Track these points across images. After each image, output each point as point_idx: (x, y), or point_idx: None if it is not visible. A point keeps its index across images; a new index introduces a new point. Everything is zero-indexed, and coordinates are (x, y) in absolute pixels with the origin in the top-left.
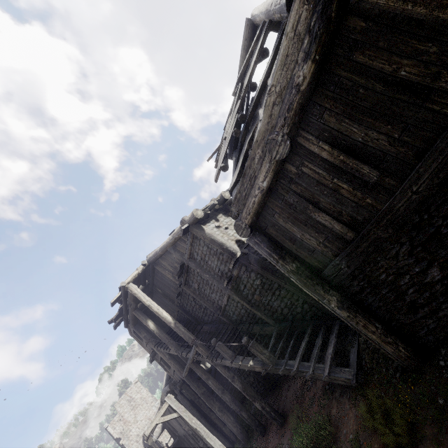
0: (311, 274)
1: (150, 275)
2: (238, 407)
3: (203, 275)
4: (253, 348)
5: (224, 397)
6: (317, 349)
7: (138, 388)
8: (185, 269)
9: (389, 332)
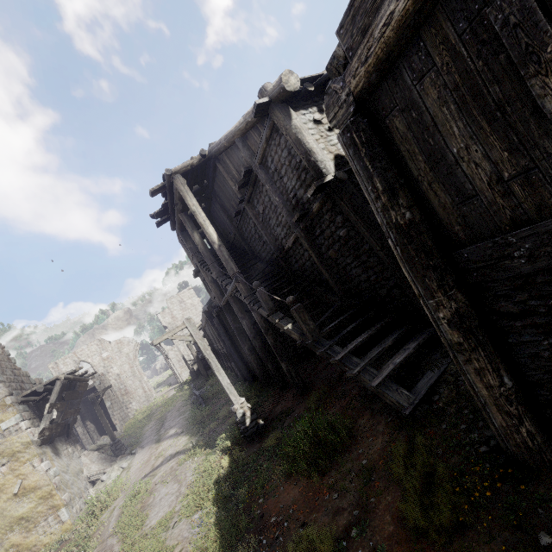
0: (434, 245)
1: (210, 175)
2: (266, 356)
3: (272, 196)
4: (296, 312)
5: (254, 342)
6: (380, 350)
7: (190, 294)
8: (251, 179)
9: (520, 400)
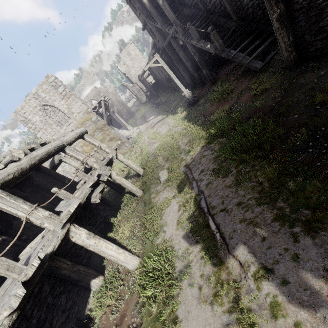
0: None
1: None
2: (193, 71)
3: None
4: (213, 36)
5: (187, 64)
6: (252, 47)
7: (132, 47)
8: None
9: (293, 45)
